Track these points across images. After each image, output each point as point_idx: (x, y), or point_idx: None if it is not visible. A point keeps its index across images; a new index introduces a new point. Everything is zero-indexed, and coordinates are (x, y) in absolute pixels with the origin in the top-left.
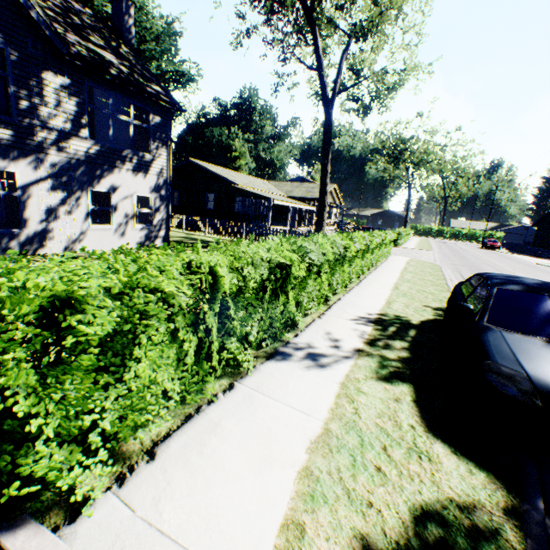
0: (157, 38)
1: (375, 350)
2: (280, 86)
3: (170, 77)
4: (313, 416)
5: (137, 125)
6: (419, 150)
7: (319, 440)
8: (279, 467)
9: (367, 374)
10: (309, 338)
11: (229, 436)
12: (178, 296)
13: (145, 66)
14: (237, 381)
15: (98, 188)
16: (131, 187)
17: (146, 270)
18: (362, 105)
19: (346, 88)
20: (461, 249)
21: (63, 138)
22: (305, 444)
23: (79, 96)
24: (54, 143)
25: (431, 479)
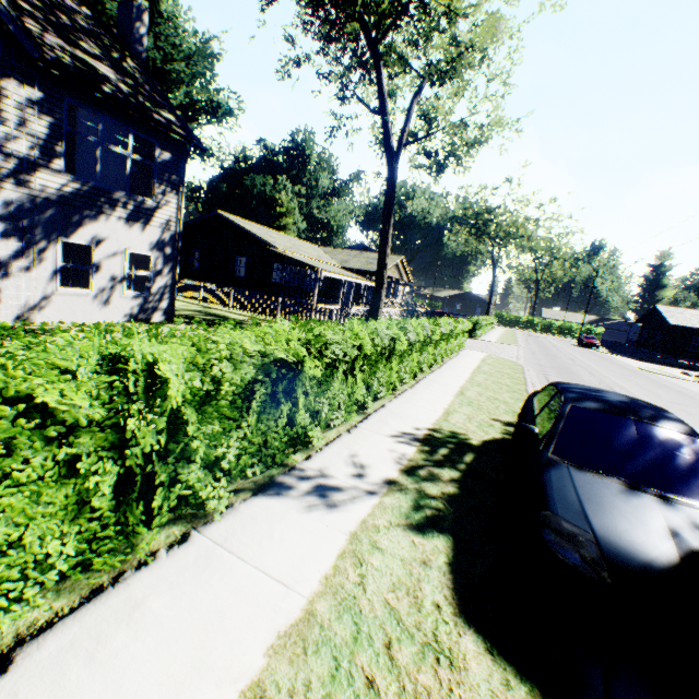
0: (188, 58)
1: (412, 482)
2: (337, 130)
3: (202, 108)
4: (295, 589)
5: (137, 161)
6: (507, 223)
7: (292, 631)
8: (214, 683)
9: (393, 519)
10: (326, 461)
11: (150, 625)
12: (75, 406)
13: (157, 88)
14: (197, 530)
15: (73, 239)
16: (122, 241)
17: (4, 367)
18: (434, 161)
19: (416, 139)
20: (552, 346)
21: (25, 169)
22: (268, 640)
23: (54, 116)
24: (11, 175)
25: (447, 698)
